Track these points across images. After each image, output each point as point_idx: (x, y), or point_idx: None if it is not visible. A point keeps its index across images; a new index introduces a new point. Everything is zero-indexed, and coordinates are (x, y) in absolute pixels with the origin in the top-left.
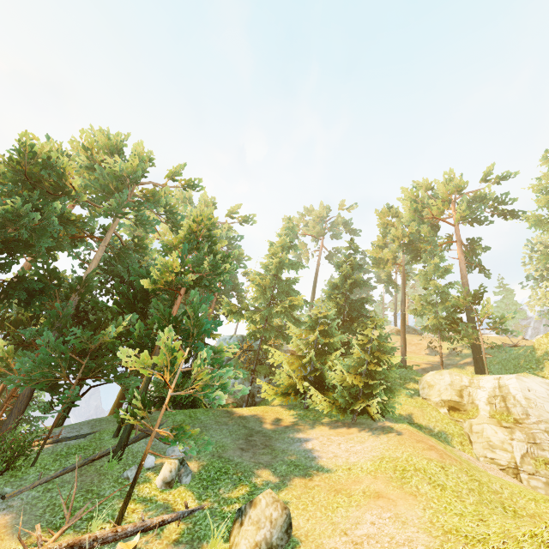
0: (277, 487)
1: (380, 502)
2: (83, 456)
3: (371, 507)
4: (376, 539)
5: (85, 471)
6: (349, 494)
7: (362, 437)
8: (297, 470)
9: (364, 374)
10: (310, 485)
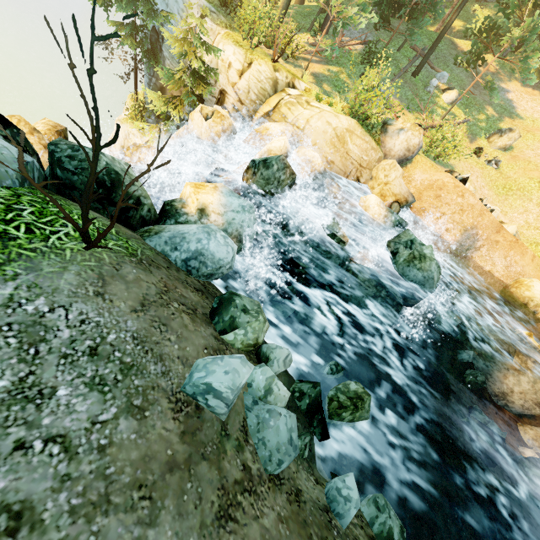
0: (498, 120)
1: None
2: (394, 66)
3: None
4: None
5: (405, 80)
6: (534, 135)
7: None
8: (506, 113)
9: None
10: (513, 124)
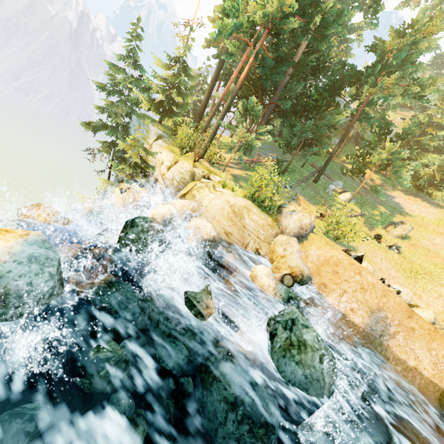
0: (391, 216)
1: (443, 236)
2: (299, 175)
3: (438, 236)
4: (443, 246)
5: (308, 184)
6: (426, 229)
7: (424, 205)
8: (396, 211)
9: (443, 173)
10: (405, 219)
